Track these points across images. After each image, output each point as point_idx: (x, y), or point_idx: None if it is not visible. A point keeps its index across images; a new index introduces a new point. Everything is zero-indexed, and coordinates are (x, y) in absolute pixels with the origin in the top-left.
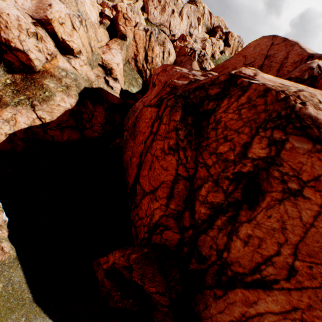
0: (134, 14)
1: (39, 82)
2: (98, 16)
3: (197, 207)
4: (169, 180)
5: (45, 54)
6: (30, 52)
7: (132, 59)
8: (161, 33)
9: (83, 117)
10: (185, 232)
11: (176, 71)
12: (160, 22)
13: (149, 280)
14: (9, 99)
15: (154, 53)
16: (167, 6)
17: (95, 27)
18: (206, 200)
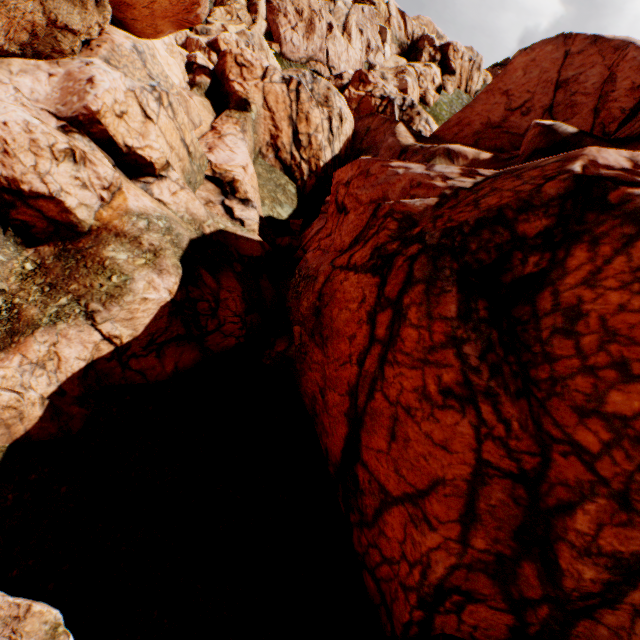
0: (255, 51)
1: (94, 255)
2: (184, 72)
3: (567, 559)
4: (460, 477)
5: (97, 190)
6: (66, 194)
7: (268, 146)
8: (319, 80)
9: (199, 310)
10: (528, 611)
11: (395, 173)
12: (308, 55)
13: None
14: (37, 310)
15: (311, 125)
16: (318, 19)
17: (184, 99)
18: (595, 546)
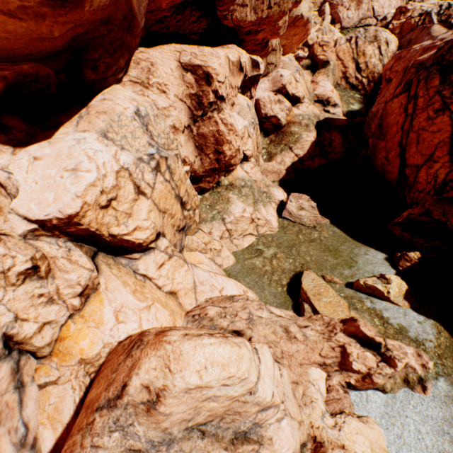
0: (326, 35)
1: (287, 132)
2: None
3: None
4: (445, 138)
5: (285, 111)
6: (278, 114)
7: (340, 79)
8: (368, 30)
9: (324, 144)
10: None
11: (414, 50)
12: (359, 18)
13: (452, 215)
14: (275, 150)
15: (366, 57)
16: None
17: None
18: None
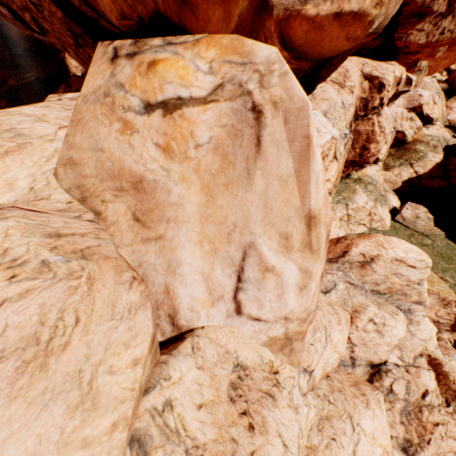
0: None
1: (411, 149)
2: None
3: None
4: None
5: (413, 129)
6: (405, 131)
7: None
8: None
9: (448, 168)
10: None
11: None
12: None
13: None
14: (393, 163)
15: None
16: None
17: None
18: None
